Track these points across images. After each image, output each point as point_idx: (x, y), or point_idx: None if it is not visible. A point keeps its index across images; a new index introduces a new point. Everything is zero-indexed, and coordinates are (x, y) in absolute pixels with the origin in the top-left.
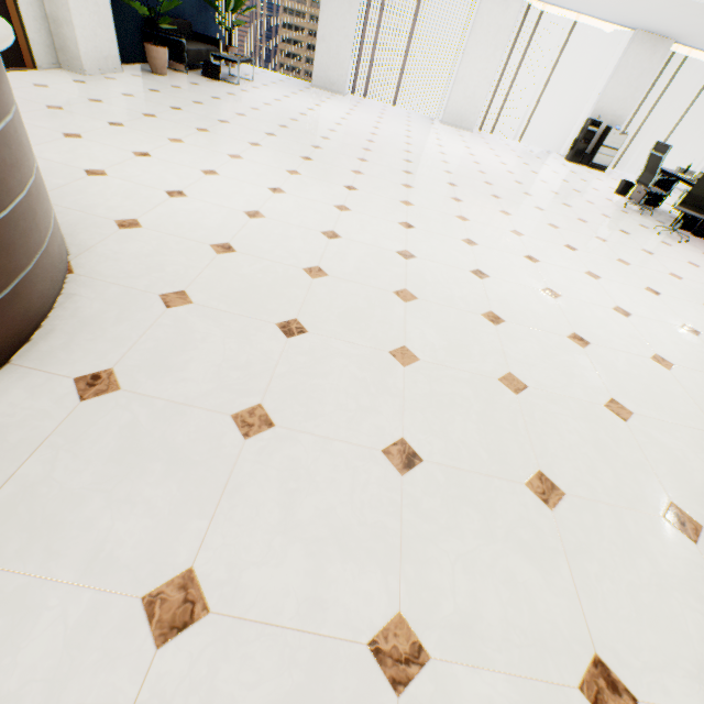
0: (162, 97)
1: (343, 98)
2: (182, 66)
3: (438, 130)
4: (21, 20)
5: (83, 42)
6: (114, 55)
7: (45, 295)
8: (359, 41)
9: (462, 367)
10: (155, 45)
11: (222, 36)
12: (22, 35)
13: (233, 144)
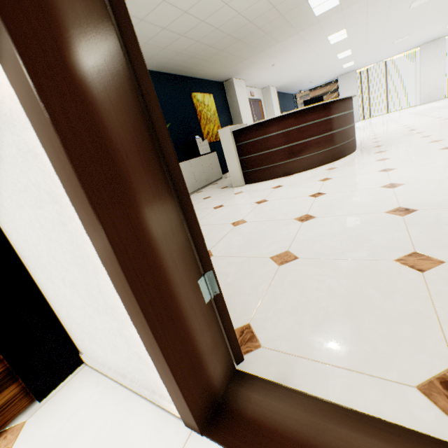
0: None
1: (360, 122)
2: None
3: (420, 107)
4: None
5: None
6: None
7: None
8: (359, 100)
9: None
10: None
11: None
12: None
13: None
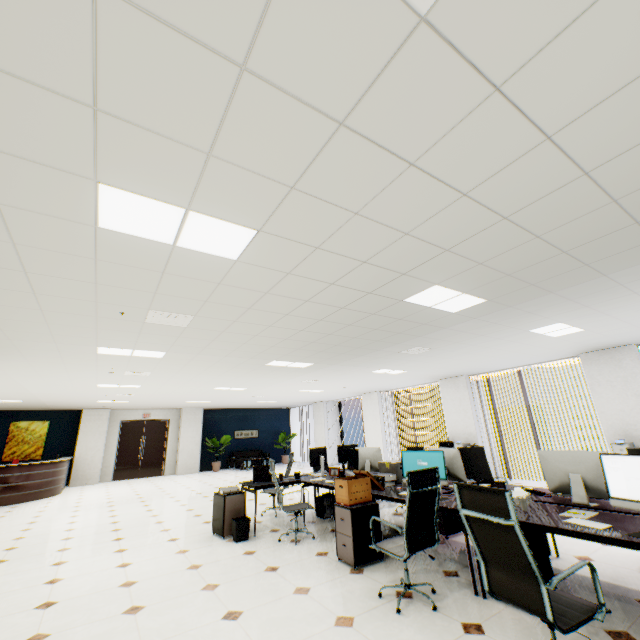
0: (182, 477)
1: None
2: (246, 467)
3: None
4: (165, 462)
5: (181, 465)
6: (197, 467)
7: (3, 502)
8: (341, 436)
9: (0, 519)
10: (216, 461)
11: (298, 451)
12: (164, 466)
13: (149, 486)
